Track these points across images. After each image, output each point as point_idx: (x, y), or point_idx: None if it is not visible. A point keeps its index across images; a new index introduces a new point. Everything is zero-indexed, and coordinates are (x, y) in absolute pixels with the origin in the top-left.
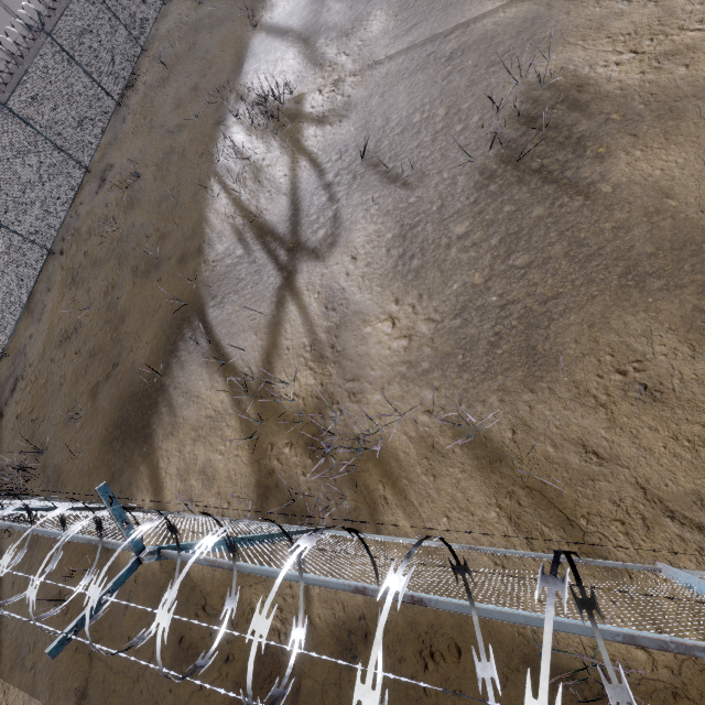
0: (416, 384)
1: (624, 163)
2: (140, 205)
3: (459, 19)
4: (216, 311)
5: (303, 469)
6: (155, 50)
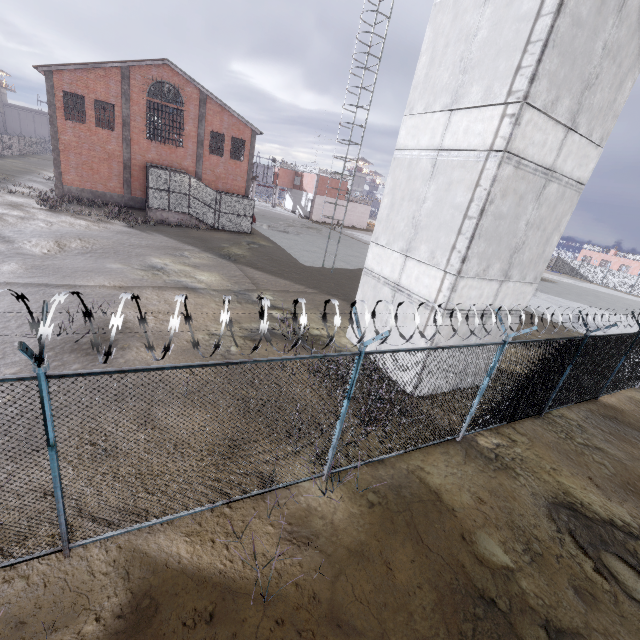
0: None
1: (135, 352)
2: None
3: (72, 283)
4: None
5: None
6: None
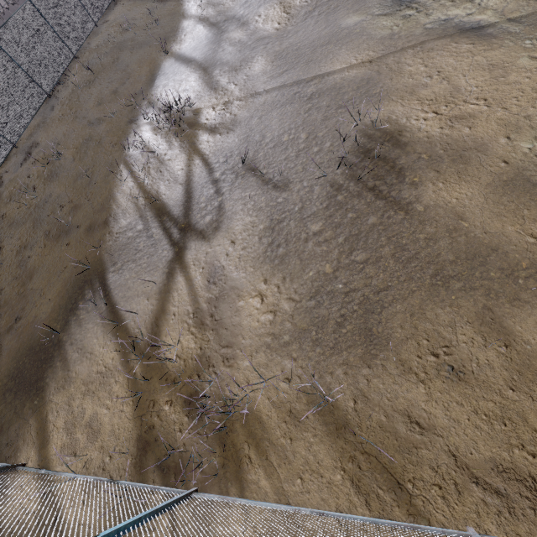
0: (279, 354)
1: (431, 191)
2: (58, 179)
3: (317, 71)
4: (115, 276)
5: (180, 426)
6: (86, 58)
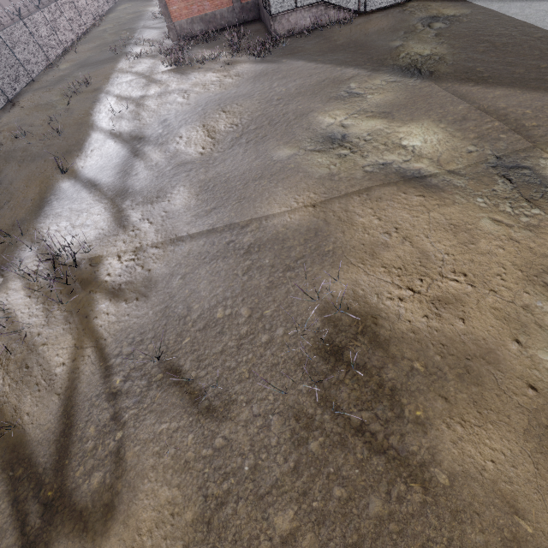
0: None
1: (449, 440)
2: None
3: (253, 213)
4: None
5: None
6: None
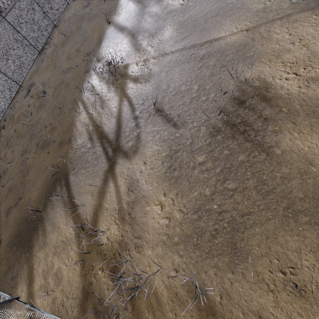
0: (171, 250)
1: (288, 138)
2: (44, 108)
3: (208, 37)
4: (73, 177)
5: (107, 286)
6: (62, 26)
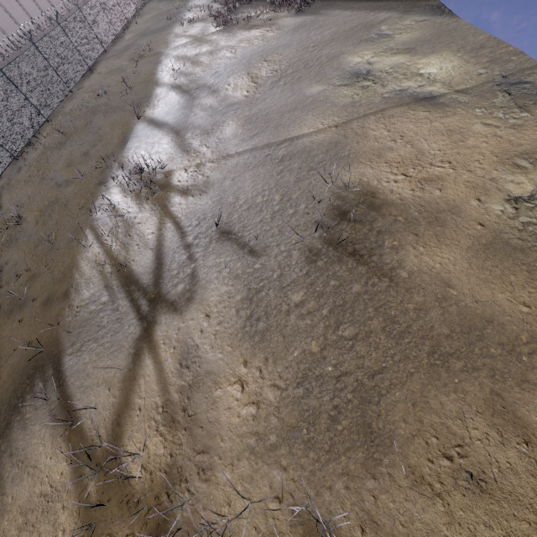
0: (265, 462)
1: (413, 255)
2: (18, 244)
3: (287, 135)
4: (72, 359)
5: None
6: (58, 121)
